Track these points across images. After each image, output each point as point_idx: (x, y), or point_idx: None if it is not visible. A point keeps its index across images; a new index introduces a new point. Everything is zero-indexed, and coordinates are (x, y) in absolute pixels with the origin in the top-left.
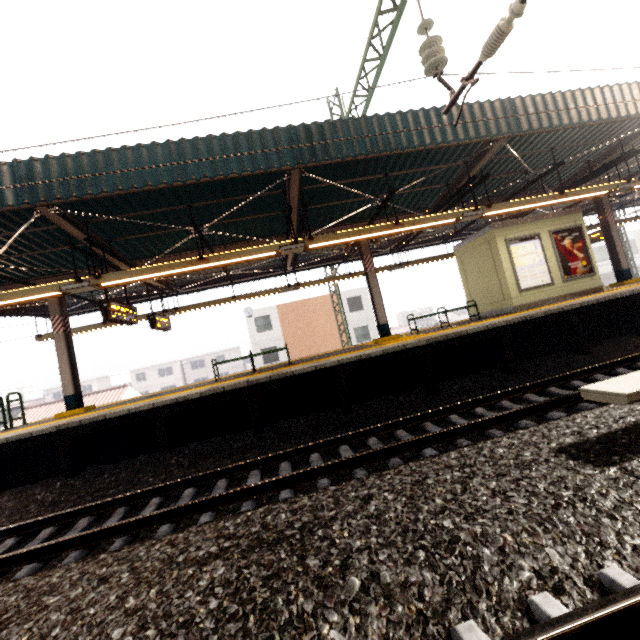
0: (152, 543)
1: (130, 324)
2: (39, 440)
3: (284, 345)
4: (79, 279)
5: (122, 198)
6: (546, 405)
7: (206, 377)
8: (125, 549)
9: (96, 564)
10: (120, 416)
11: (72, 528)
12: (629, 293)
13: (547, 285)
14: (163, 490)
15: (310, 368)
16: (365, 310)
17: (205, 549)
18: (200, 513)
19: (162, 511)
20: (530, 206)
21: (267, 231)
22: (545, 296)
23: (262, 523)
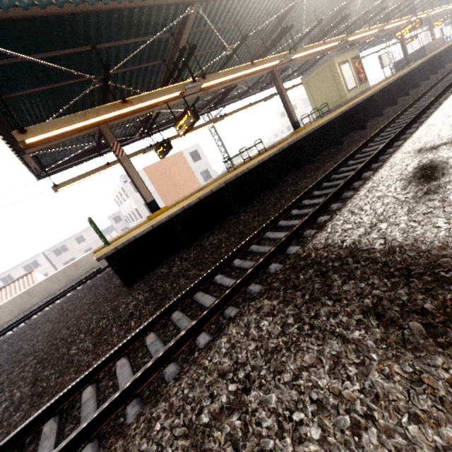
0: (417, 136)
1: (183, 135)
2: (214, 196)
3: (159, 196)
4: (194, 79)
5: (214, 9)
6: (438, 96)
7: (73, 257)
8: (405, 145)
9: (414, 142)
10: (251, 169)
11: (327, 186)
12: (403, 74)
13: (355, 87)
14: (337, 168)
15: (327, 121)
16: (203, 159)
17: (448, 119)
18: (390, 146)
19: (381, 148)
20: (358, 37)
21: (237, 61)
22: (355, 93)
23: (445, 115)
